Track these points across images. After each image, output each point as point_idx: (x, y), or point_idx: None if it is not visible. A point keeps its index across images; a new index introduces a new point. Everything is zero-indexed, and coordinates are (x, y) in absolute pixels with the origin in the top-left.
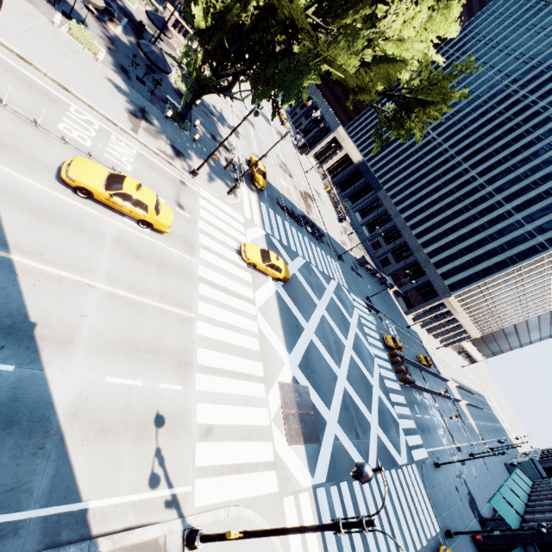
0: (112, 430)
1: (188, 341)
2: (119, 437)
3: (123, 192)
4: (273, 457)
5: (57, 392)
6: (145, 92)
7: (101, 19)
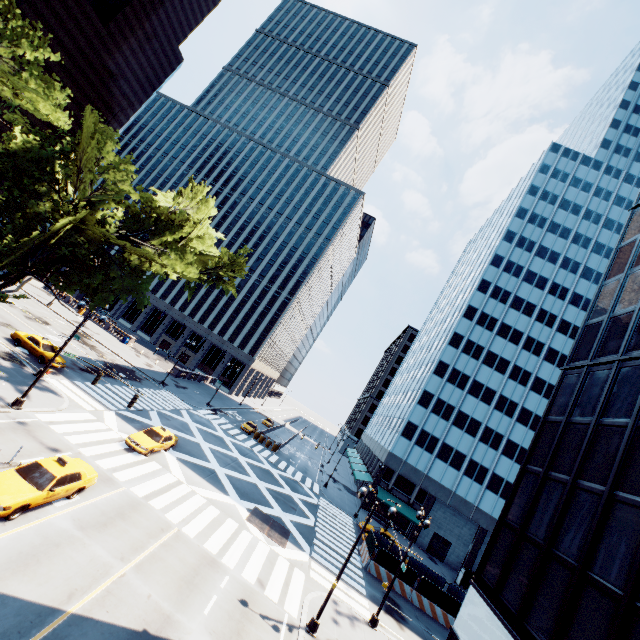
0: (240, 631)
1: (196, 547)
2: (246, 630)
3: (58, 478)
4: (288, 562)
5: None
6: None
7: None
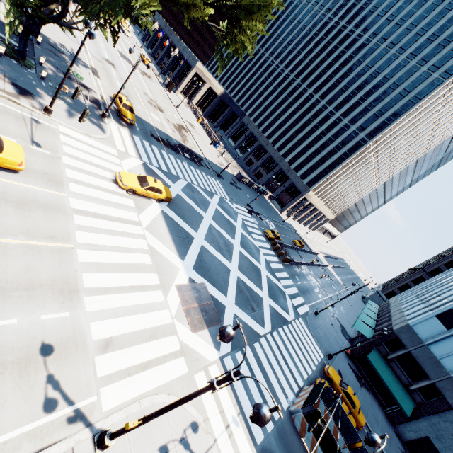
0: None
1: (69, 270)
2: None
3: None
4: (180, 346)
5: None
6: None
7: None
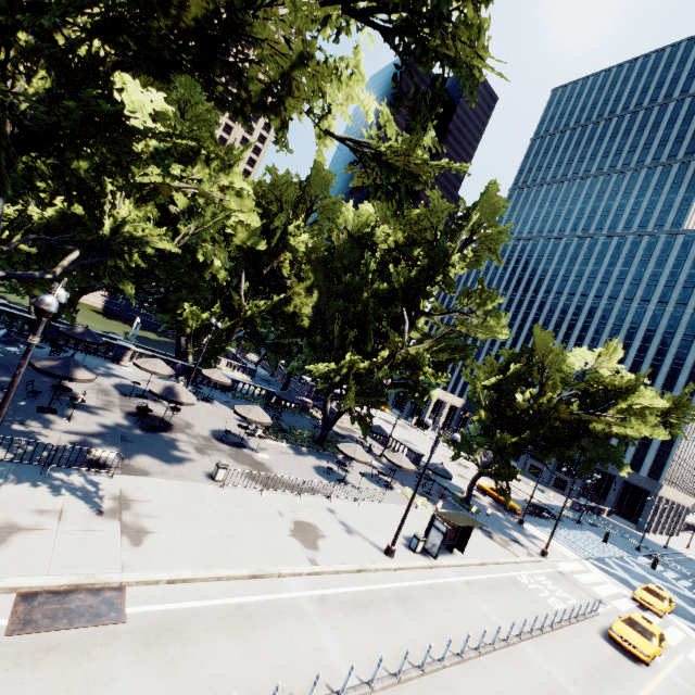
0: None
1: None
2: None
3: (657, 635)
4: None
5: None
6: (443, 503)
7: None
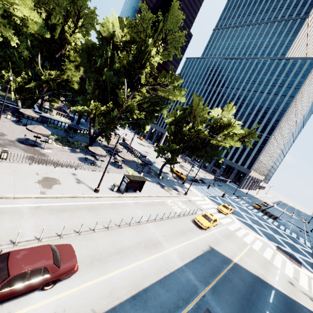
0: (294, 293)
1: (260, 254)
2: (296, 293)
3: (213, 220)
4: (306, 275)
5: (281, 290)
6: (147, 175)
7: (115, 158)
